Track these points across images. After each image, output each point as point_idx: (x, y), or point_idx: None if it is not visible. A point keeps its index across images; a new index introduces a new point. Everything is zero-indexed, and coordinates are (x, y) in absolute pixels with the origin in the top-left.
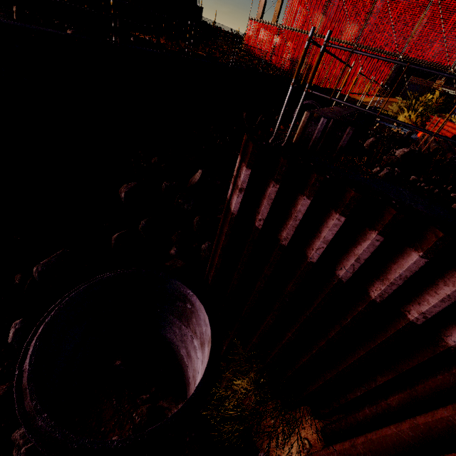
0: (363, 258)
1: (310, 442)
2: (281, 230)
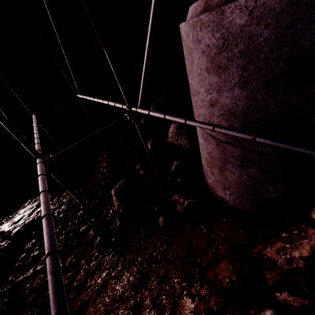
0: None
1: None
2: None
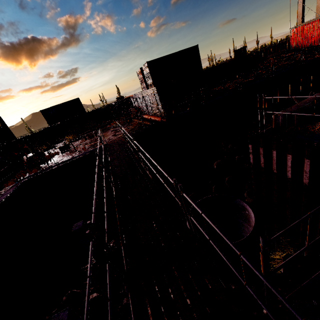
0: (307, 171)
1: None
2: (272, 166)
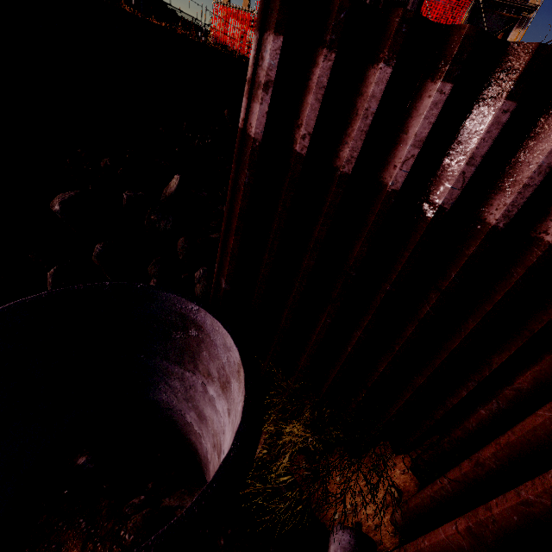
0: (479, 154)
1: (398, 488)
2: (338, 151)
